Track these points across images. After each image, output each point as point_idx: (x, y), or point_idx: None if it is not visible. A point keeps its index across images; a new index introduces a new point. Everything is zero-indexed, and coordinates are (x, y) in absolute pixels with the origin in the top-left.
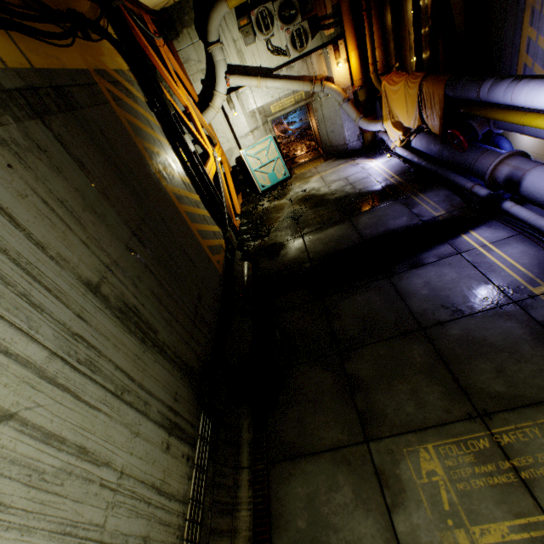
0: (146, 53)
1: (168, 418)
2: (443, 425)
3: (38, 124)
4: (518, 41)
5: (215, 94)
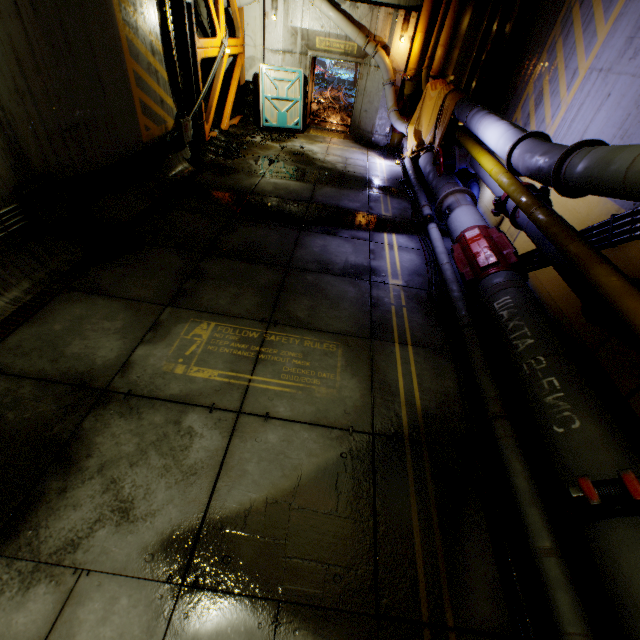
0: None
1: None
2: (237, 317)
3: None
4: (523, 94)
5: None
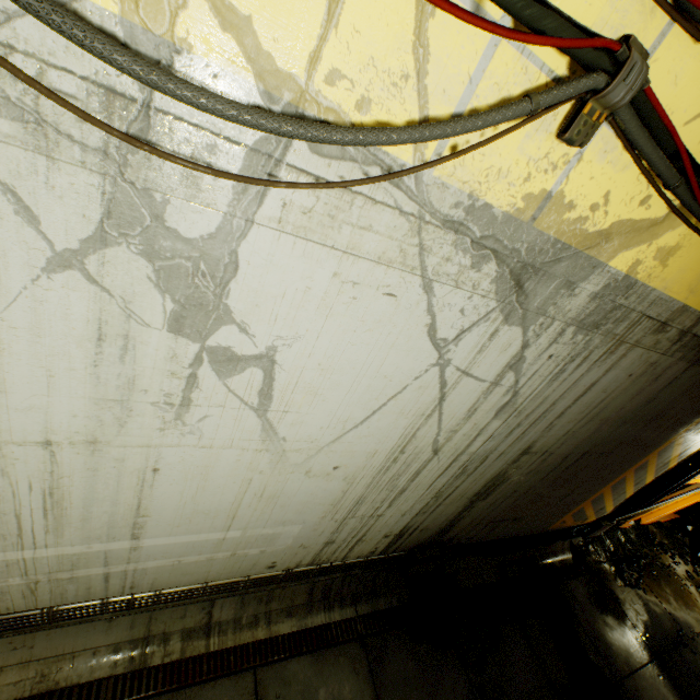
0: None
1: (408, 529)
2: None
3: (684, 366)
4: None
5: None
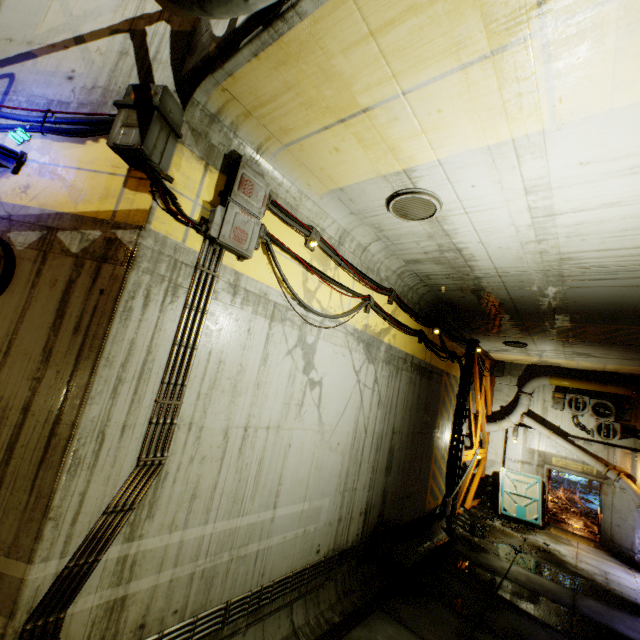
0: (473, 374)
1: (368, 506)
2: None
3: (419, 377)
4: None
5: (506, 418)
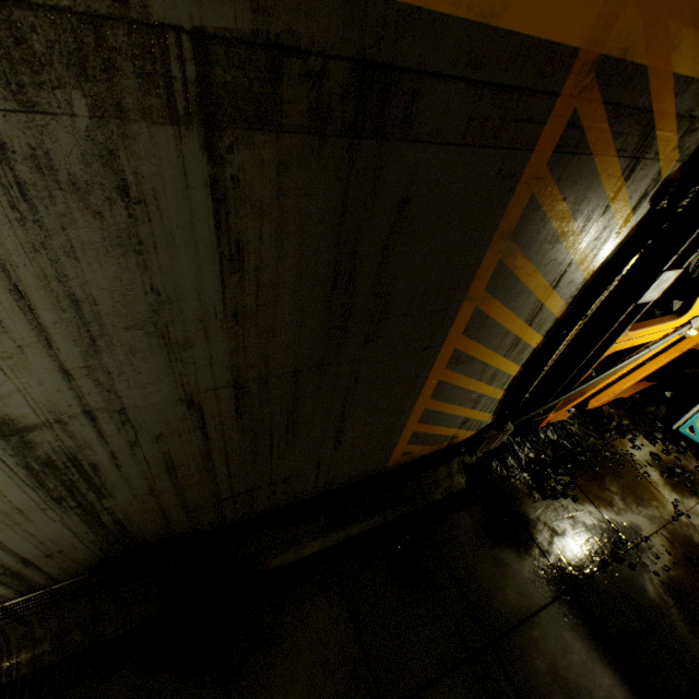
0: None
1: (7, 566)
2: None
3: (184, 139)
4: None
5: None
